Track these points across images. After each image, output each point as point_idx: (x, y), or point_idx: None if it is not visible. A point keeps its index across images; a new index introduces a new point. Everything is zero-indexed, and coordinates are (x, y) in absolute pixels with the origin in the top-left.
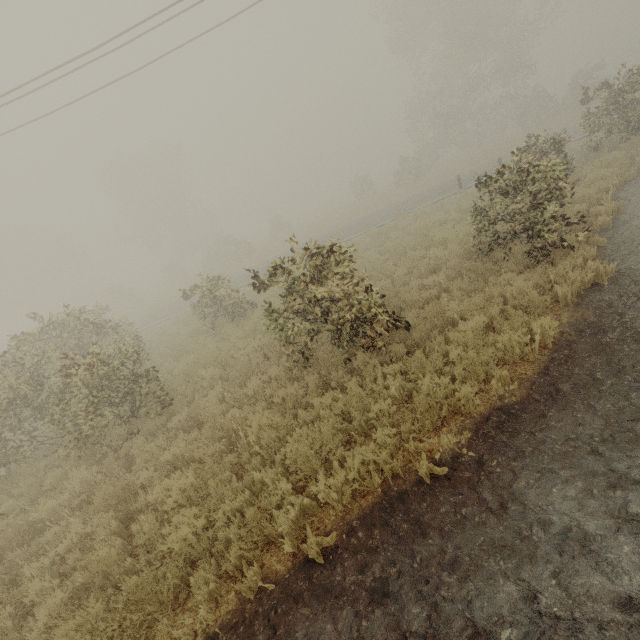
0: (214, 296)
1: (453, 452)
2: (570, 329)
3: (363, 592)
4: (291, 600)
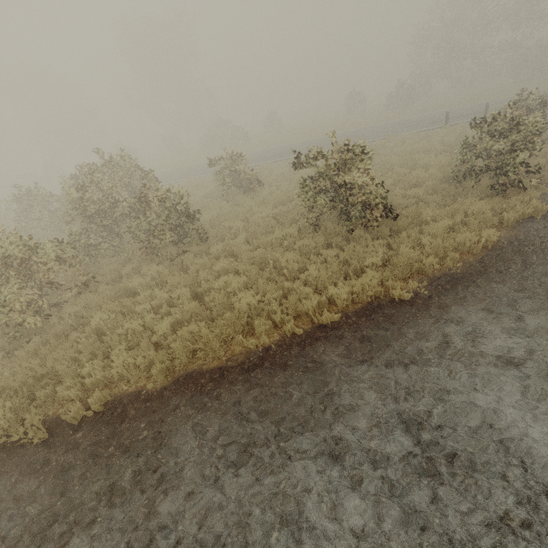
0: (235, 169)
1: (414, 291)
2: (504, 240)
3: (355, 340)
4: (313, 339)
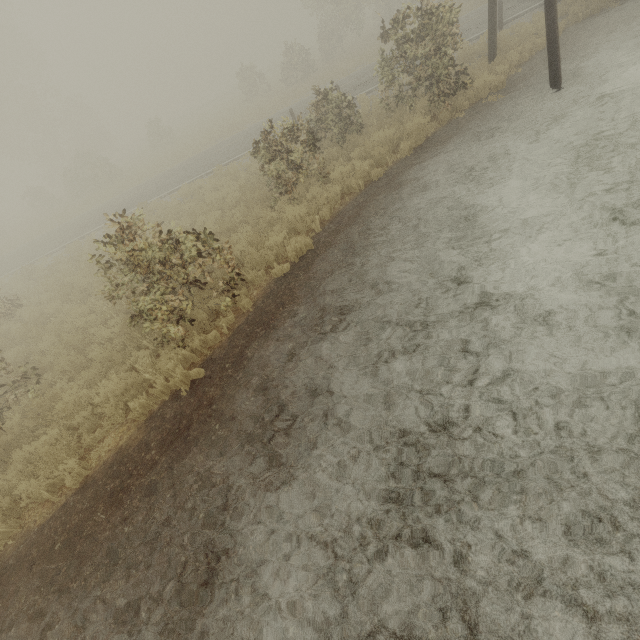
0: None
1: None
2: (111, 460)
3: None
4: None
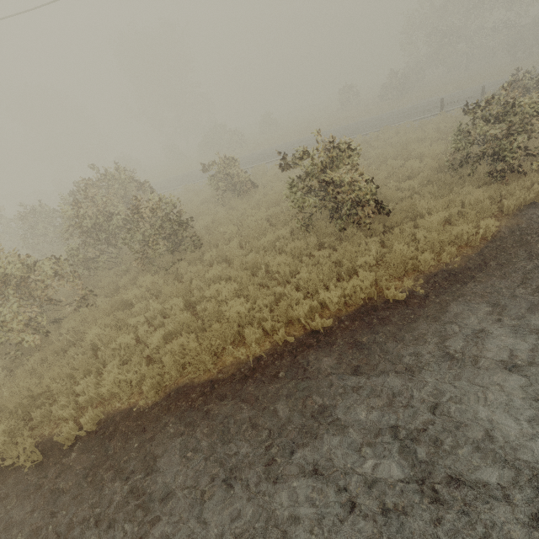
0: (228, 173)
1: (409, 290)
2: (505, 230)
3: (348, 346)
4: (305, 346)
